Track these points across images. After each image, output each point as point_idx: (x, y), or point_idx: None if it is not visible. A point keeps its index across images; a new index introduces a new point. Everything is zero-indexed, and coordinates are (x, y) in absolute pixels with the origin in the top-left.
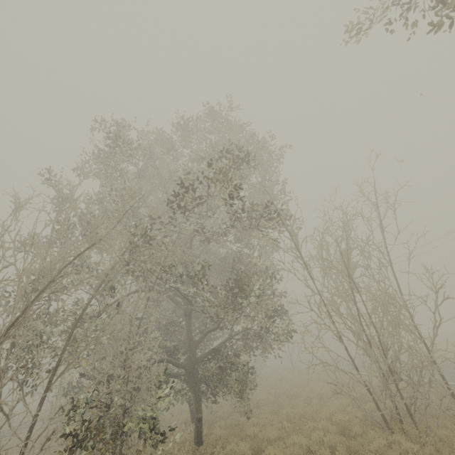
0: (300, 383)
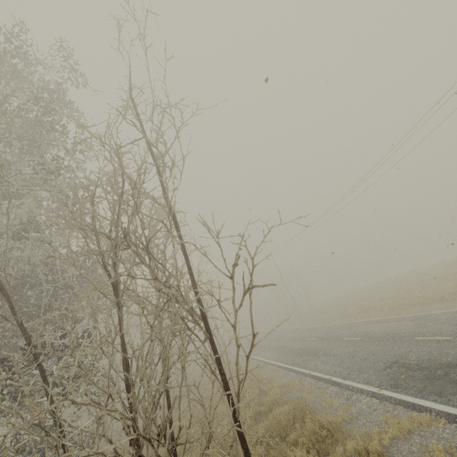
0: (204, 397)
